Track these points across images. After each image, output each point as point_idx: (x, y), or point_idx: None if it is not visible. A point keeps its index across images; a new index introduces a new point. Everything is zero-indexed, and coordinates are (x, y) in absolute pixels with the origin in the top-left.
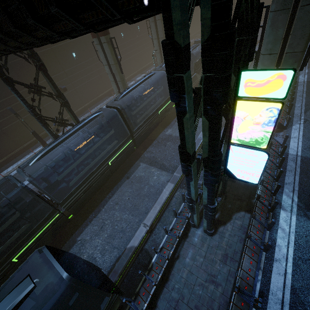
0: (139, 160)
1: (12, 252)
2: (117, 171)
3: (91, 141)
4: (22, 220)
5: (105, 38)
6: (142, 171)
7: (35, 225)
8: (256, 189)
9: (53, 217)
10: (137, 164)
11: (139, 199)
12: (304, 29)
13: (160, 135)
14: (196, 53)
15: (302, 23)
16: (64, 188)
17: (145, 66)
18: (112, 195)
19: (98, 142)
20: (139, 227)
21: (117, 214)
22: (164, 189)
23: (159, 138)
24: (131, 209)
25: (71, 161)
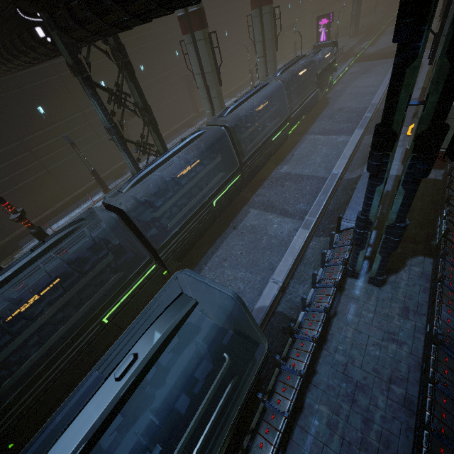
0: (247, 205)
1: (103, 308)
2: (218, 221)
3: (193, 169)
4: (102, 275)
5: (202, 34)
6: (255, 219)
7: (129, 276)
8: (436, 229)
9: (149, 268)
10: (245, 211)
11: (257, 253)
12: None
13: (272, 174)
14: (316, 62)
15: None
16: (154, 235)
17: (233, 88)
18: (215, 250)
19: (200, 172)
20: (267, 284)
21: (228, 273)
22: (295, 237)
23: (272, 178)
24: (247, 265)
25: (170, 194)
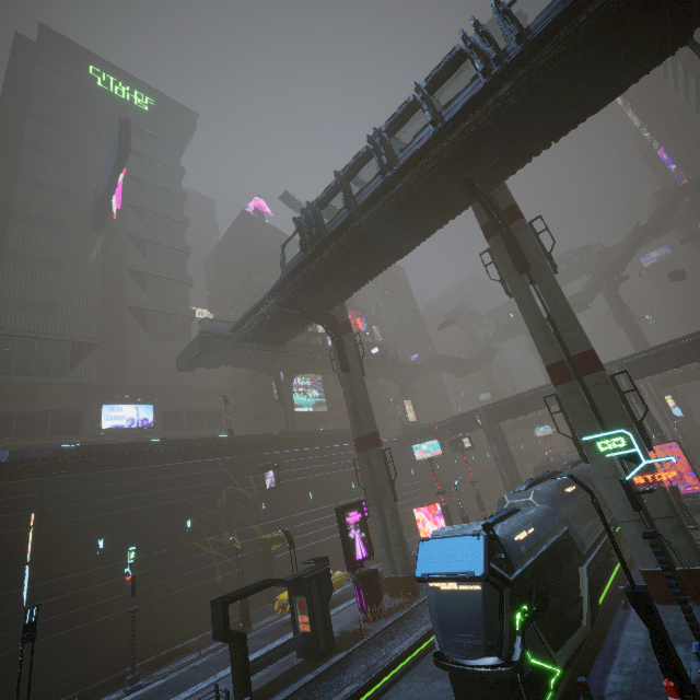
0: None
1: None
2: None
3: None
4: None
5: None
6: None
7: None
8: None
9: None
10: None
11: None
12: (680, 404)
13: None
14: None
15: (678, 402)
16: None
17: None
18: None
19: None
20: None
21: None
22: None
23: None
24: None
25: None
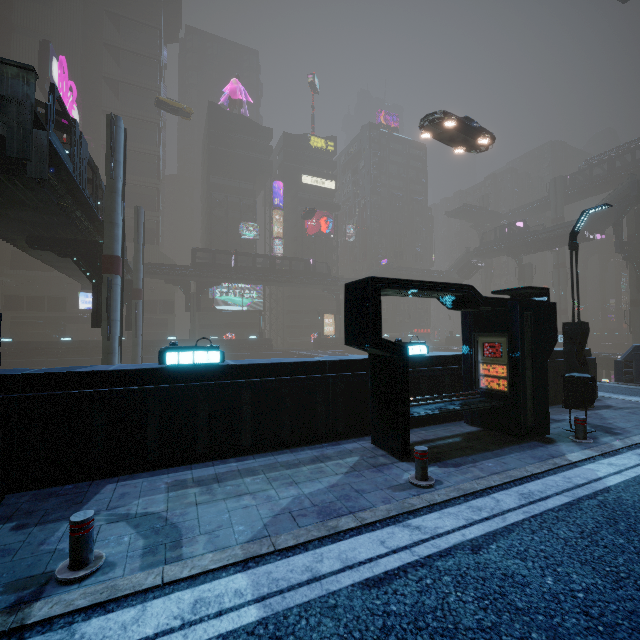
0: None
1: None
2: None
3: None
4: None
5: None
6: None
7: None
8: None
9: None
10: None
11: None
12: None
13: None
14: None
15: None
16: None
17: None
18: None
19: None
20: None
21: None
22: None
23: None
24: None
25: None
